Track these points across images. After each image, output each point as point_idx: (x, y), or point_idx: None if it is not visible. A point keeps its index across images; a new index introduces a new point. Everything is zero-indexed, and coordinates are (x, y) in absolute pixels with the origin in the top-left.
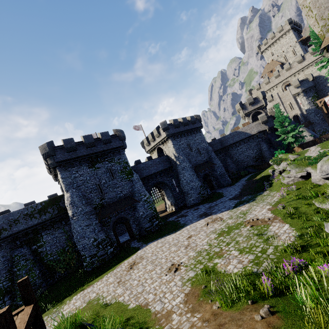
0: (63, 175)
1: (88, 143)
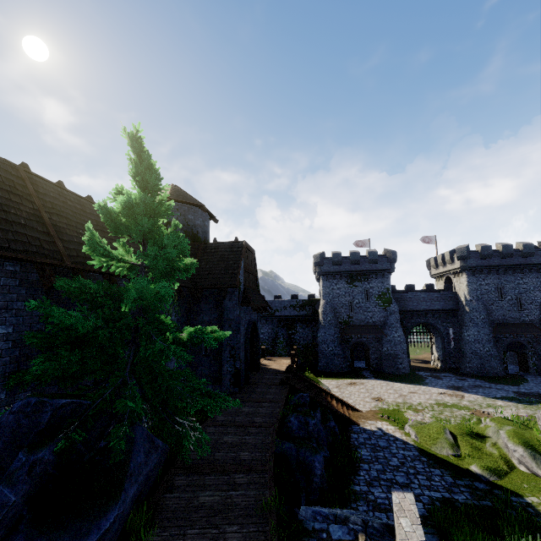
0: (324, 284)
1: (353, 260)
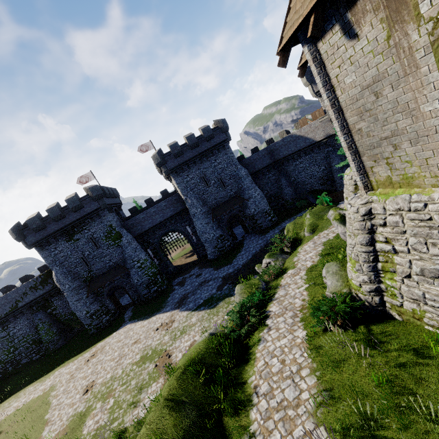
0: (43, 254)
1: (55, 217)
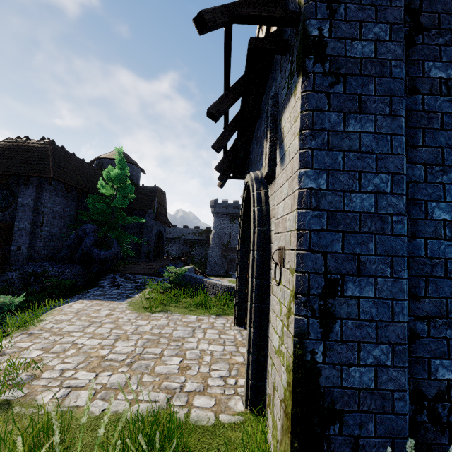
0: (215, 220)
1: (235, 206)
